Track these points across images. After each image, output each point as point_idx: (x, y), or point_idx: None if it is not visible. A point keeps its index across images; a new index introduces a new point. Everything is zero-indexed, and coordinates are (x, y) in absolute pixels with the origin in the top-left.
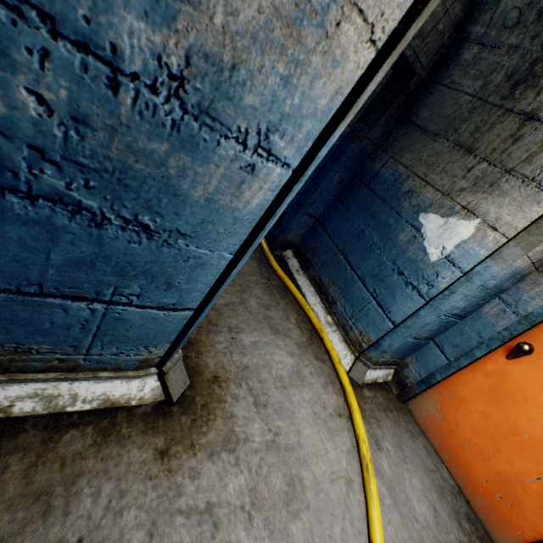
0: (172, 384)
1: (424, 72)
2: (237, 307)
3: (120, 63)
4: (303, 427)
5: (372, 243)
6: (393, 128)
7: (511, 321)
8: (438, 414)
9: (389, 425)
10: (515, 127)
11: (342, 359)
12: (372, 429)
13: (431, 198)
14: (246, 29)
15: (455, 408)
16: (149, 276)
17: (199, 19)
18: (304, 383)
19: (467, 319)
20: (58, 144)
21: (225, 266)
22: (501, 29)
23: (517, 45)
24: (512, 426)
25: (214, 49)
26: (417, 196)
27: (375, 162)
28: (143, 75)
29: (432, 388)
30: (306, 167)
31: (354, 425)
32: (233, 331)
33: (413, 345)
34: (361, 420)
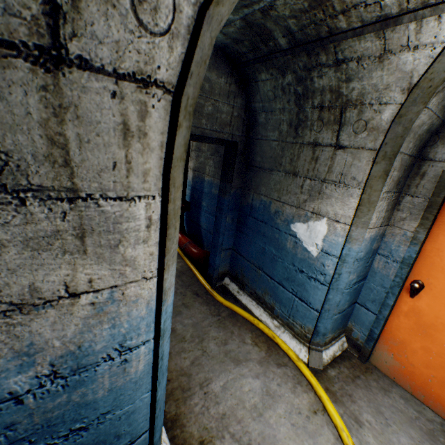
0: None
1: (243, 137)
2: (201, 359)
3: (17, 393)
4: None
5: (273, 254)
6: (245, 173)
7: (396, 268)
8: (395, 361)
9: (361, 394)
10: (311, 153)
11: (299, 354)
12: (347, 409)
13: (290, 212)
14: (75, 333)
15: (403, 351)
16: (101, 442)
17: (48, 351)
18: (275, 398)
19: (368, 277)
20: (4, 441)
21: (150, 398)
22: (269, 101)
23: (282, 107)
24: None
25: (63, 351)
26: (282, 213)
27: (246, 198)
28: (33, 386)
29: (378, 340)
30: (159, 333)
31: (329, 416)
32: (204, 385)
33: (344, 315)
34: (332, 408)
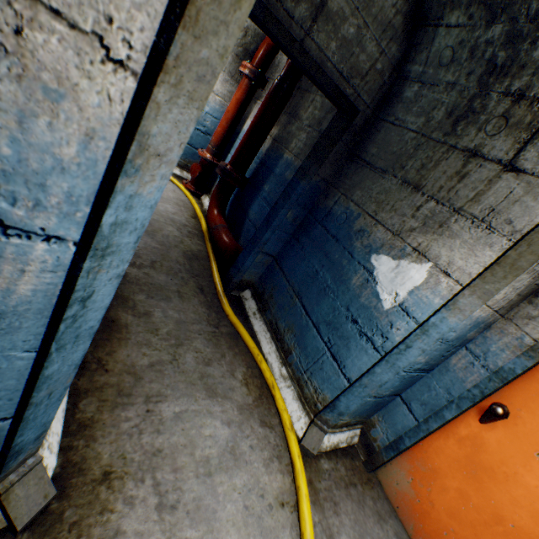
0: (18, 504)
1: (369, 110)
2: (166, 367)
3: None
4: (225, 533)
5: (326, 285)
6: (344, 164)
7: (481, 377)
8: (410, 489)
9: (350, 508)
10: (460, 164)
11: (295, 422)
12: (325, 519)
13: (382, 237)
14: None
15: (428, 482)
16: None
17: None
18: (239, 462)
19: (434, 372)
20: None
21: (30, 365)
22: (438, 67)
23: (454, 82)
24: (494, 511)
25: None
26: (369, 235)
27: (328, 199)
28: None
29: (402, 454)
30: (92, 239)
31: (299, 518)
32: (152, 400)
33: (376, 403)
34: (308, 510)
